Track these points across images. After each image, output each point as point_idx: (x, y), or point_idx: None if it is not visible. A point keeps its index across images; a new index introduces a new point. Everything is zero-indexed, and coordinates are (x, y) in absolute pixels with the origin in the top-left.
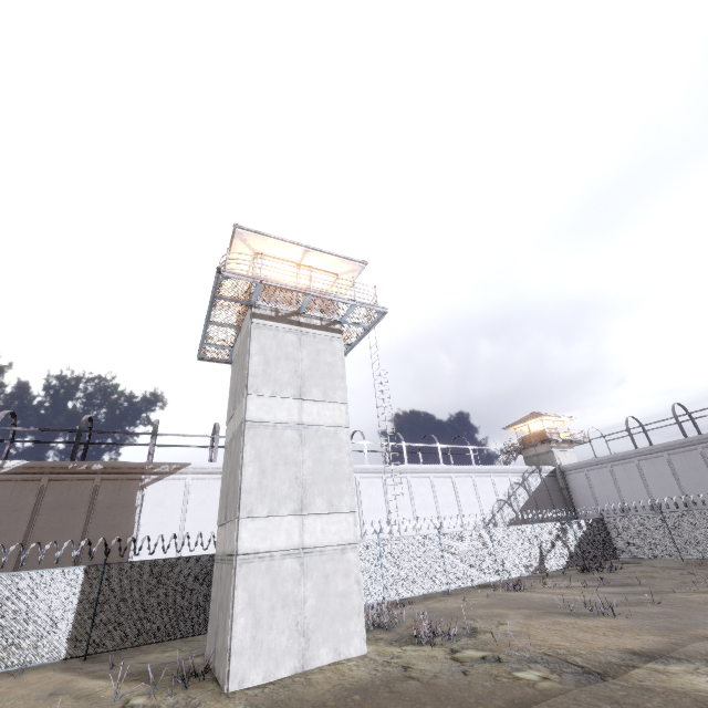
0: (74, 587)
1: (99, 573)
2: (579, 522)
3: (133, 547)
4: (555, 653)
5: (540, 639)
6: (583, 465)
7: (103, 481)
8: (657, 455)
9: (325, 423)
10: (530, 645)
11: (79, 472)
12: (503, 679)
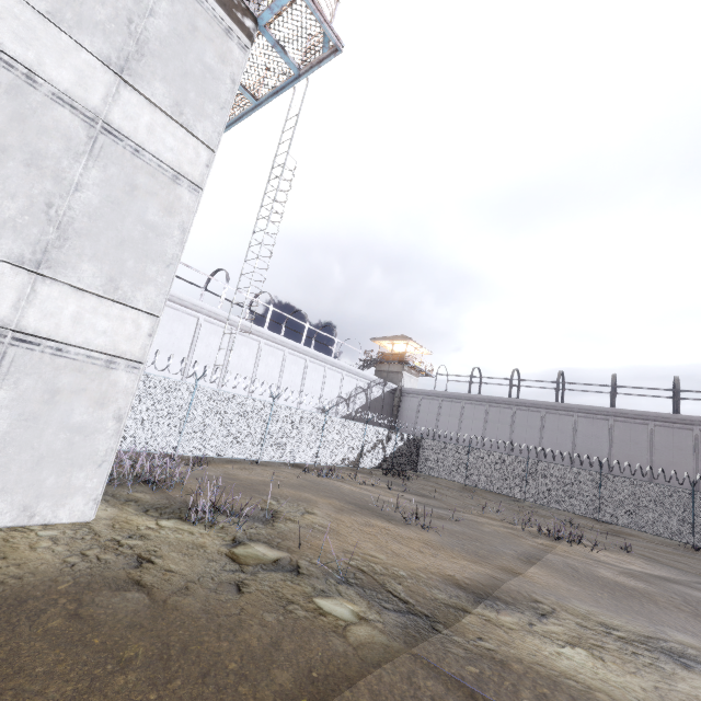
0: None
1: None
2: (403, 435)
3: None
4: (372, 569)
5: (352, 544)
6: (421, 392)
7: None
8: (482, 403)
9: (159, 153)
10: (350, 561)
11: None
12: (299, 614)
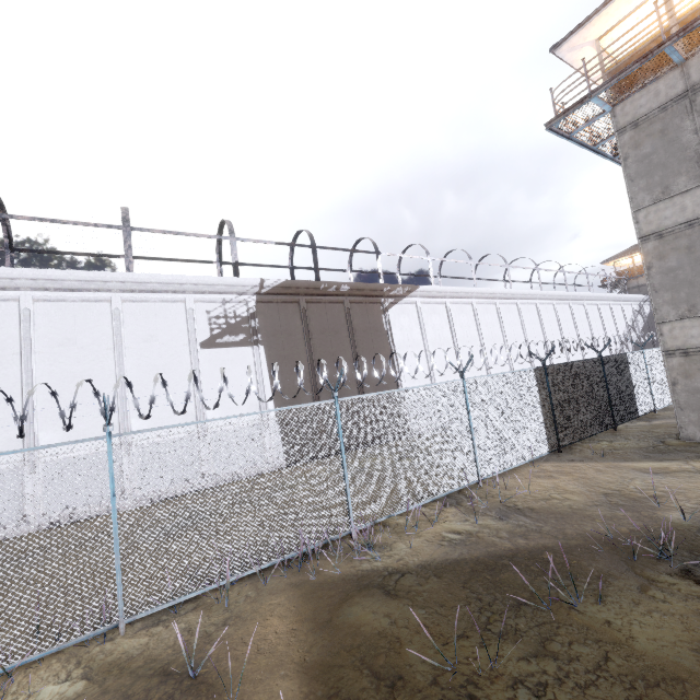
0: (533, 389)
1: (542, 375)
2: None
3: (396, 369)
4: None
5: None
6: None
7: (350, 305)
8: None
9: None
10: None
11: (329, 294)
12: None
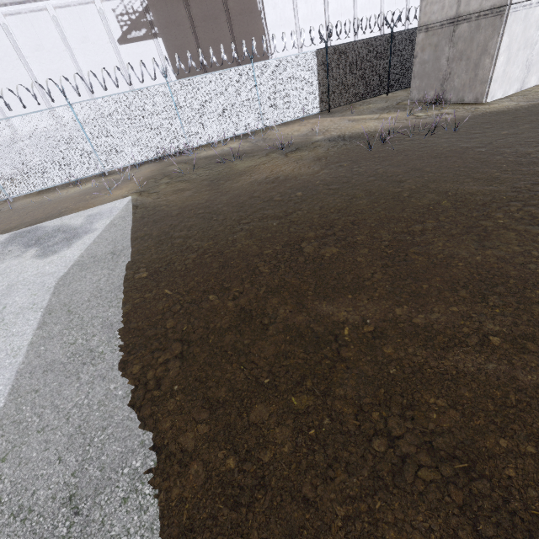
0: (313, 67)
1: (324, 55)
2: None
3: (269, 50)
4: None
5: None
6: None
7: None
8: None
9: None
10: None
11: None
12: None
